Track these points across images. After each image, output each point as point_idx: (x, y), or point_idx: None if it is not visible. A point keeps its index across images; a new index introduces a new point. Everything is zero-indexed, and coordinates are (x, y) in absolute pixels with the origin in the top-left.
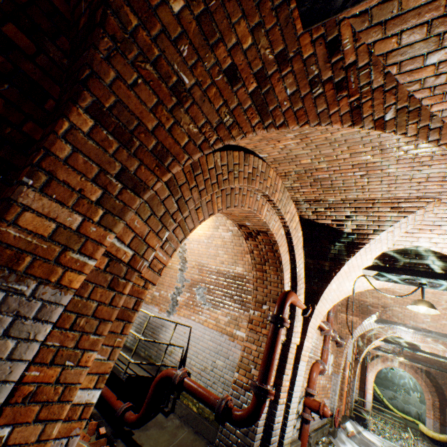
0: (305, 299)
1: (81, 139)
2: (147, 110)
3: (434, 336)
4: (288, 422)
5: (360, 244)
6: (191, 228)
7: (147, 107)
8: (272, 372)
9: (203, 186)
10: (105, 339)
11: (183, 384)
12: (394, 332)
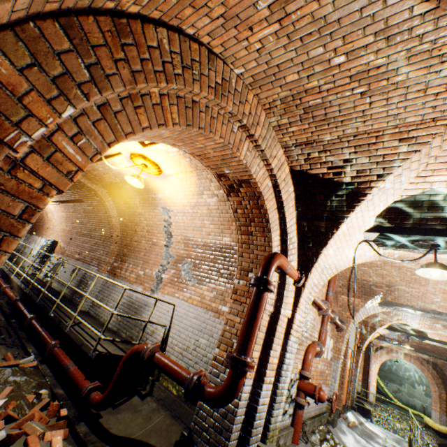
0: (298, 267)
1: None
2: None
3: (444, 319)
4: (276, 405)
5: (361, 196)
6: (128, 131)
7: None
8: (252, 342)
9: (139, 67)
10: None
11: (153, 359)
12: (400, 319)
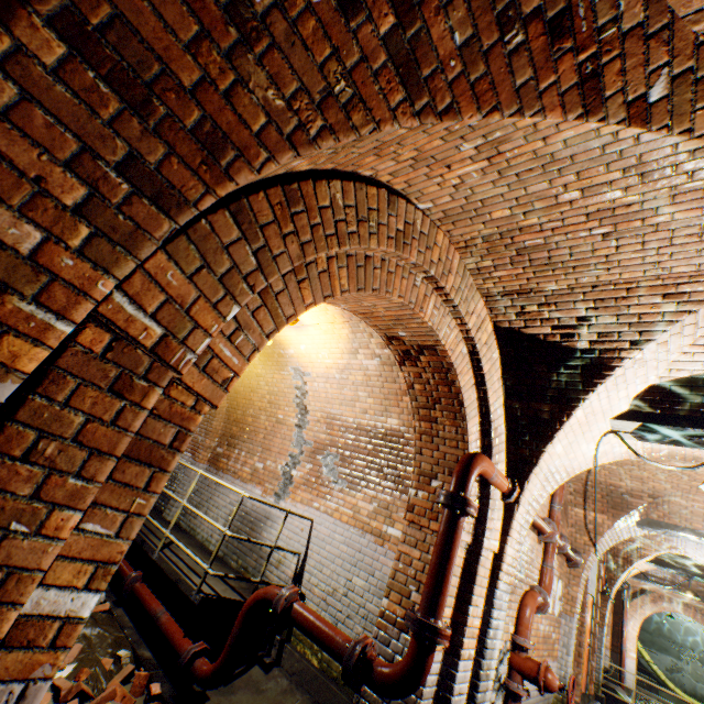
0: (507, 471)
1: (39, 78)
2: (178, 47)
3: None
4: (480, 695)
5: (606, 370)
6: (289, 314)
7: (178, 41)
8: (445, 596)
9: (309, 236)
10: (112, 497)
11: (290, 613)
12: (674, 547)
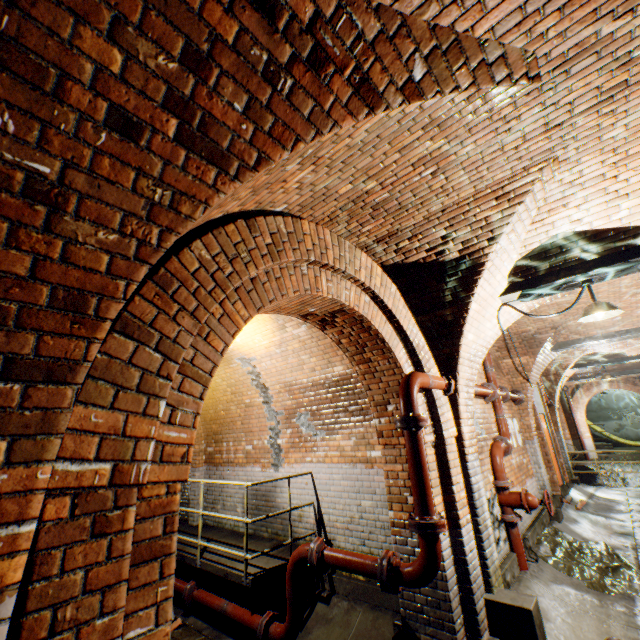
0: (440, 371)
1: None
2: None
3: (636, 335)
4: (485, 543)
5: (479, 267)
6: (210, 368)
7: None
8: (431, 496)
9: (195, 302)
10: (138, 602)
11: (324, 560)
12: (585, 350)
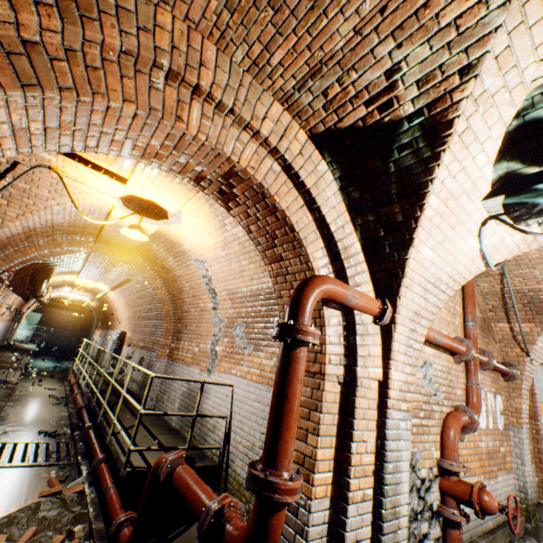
0: (377, 293)
1: None
2: None
3: None
4: (387, 538)
5: (444, 129)
6: None
7: None
8: (287, 442)
9: None
10: None
11: (172, 479)
12: None
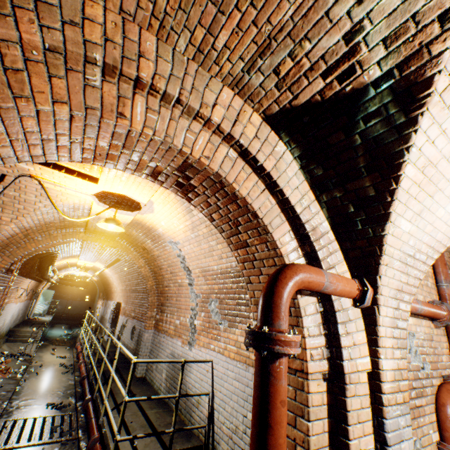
0: (352, 272)
1: None
2: None
3: None
4: None
5: (421, 89)
6: None
7: None
8: None
9: None
10: None
11: None
12: None
